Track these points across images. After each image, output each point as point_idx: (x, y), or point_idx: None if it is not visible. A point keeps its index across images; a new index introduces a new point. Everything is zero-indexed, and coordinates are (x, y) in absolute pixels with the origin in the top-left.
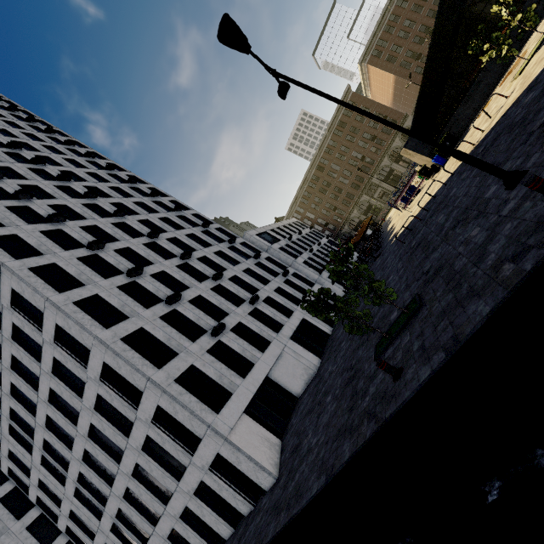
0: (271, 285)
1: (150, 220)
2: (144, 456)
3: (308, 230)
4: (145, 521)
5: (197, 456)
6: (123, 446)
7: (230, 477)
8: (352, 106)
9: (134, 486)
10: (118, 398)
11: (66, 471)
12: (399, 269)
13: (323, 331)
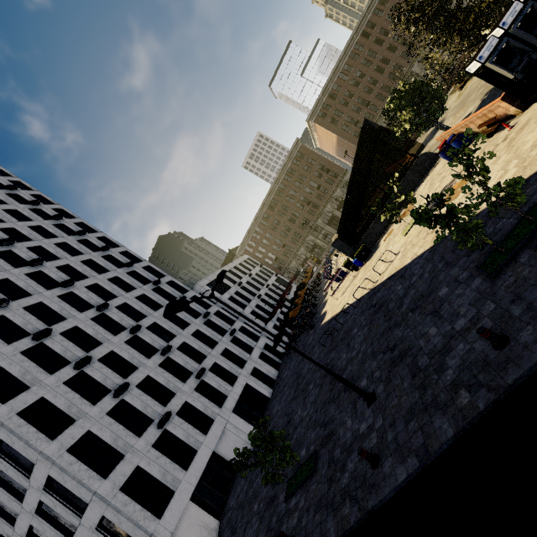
0: (218, 347)
1: (99, 284)
2: None
3: (258, 269)
4: None
5: None
6: None
7: None
8: (267, 332)
9: None
10: (62, 506)
11: None
12: (317, 382)
13: (264, 395)
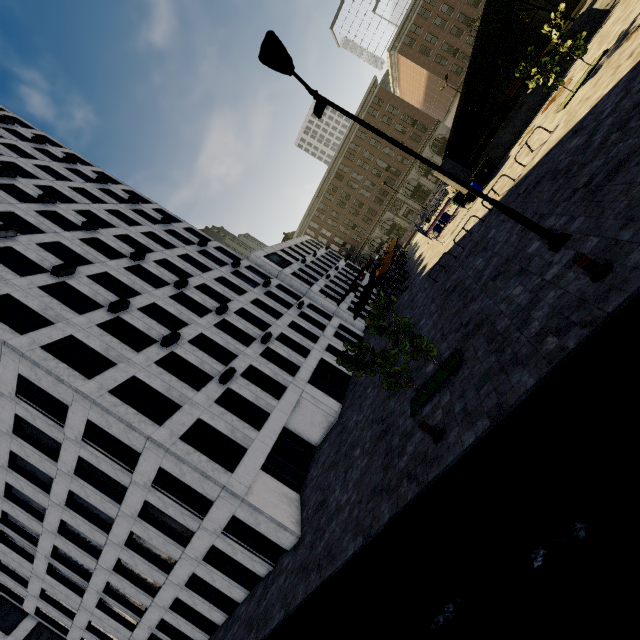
0: (284, 319)
1: (130, 235)
2: (142, 523)
3: (323, 251)
4: (142, 593)
5: (208, 519)
6: (114, 514)
7: (246, 539)
8: (403, 146)
9: (128, 557)
10: (107, 460)
11: (35, 546)
12: (432, 312)
13: (343, 373)
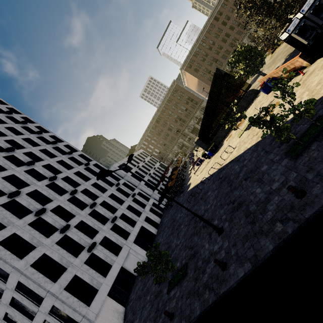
0: (125, 204)
1: (50, 164)
2: None
3: (149, 158)
4: None
5: None
6: None
7: None
8: (159, 191)
9: None
10: (27, 300)
11: None
12: (185, 224)
13: (152, 233)
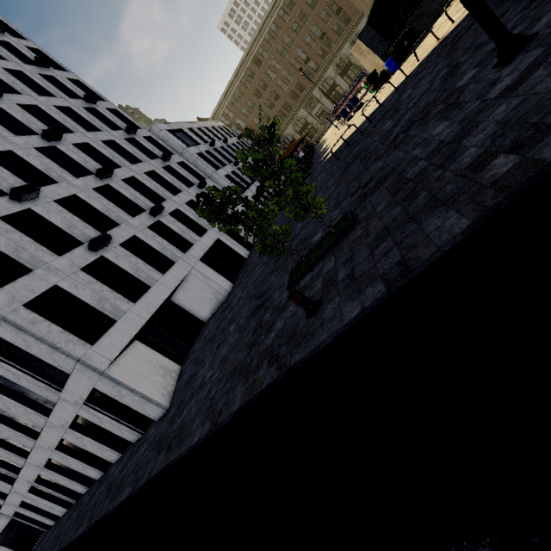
0: (182, 196)
1: None
2: None
3: (235, 140)
4: (13, 455)
5: (67, 391)
6: None
7: (113, 409)
8: None
9: None
10: None
11: None
12: (329, 186)
13: (239, 255)
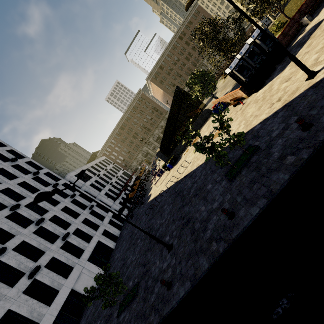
0: (80, 217)
1: None
2: None
3: (111, 166)
4: None
5: None
6: None
7: None
8: (109, 210)
9: None
10: None
11: None
12: (142, 238)
13: (110, 247)
